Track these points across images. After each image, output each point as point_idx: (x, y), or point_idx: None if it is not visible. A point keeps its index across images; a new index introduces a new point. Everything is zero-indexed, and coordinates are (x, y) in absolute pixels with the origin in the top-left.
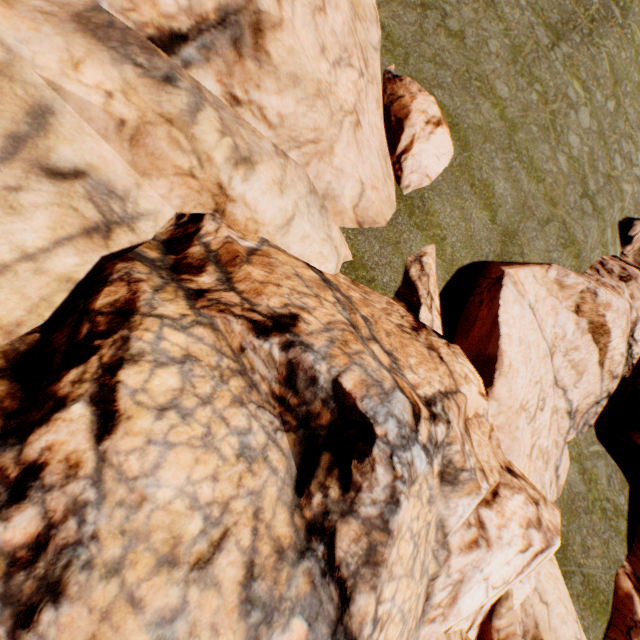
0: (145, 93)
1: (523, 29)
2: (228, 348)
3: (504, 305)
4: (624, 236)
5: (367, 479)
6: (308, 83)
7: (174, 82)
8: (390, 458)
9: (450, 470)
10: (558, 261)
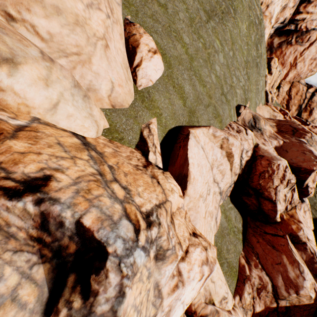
0: None
1: (194, 10)
2: None
3: (190, 148)
4: (237, 112)
5: (103, 285)
6: (68, 14)
7: None
8: (119, 265)
9: (161, 252)
10: (213, 124)
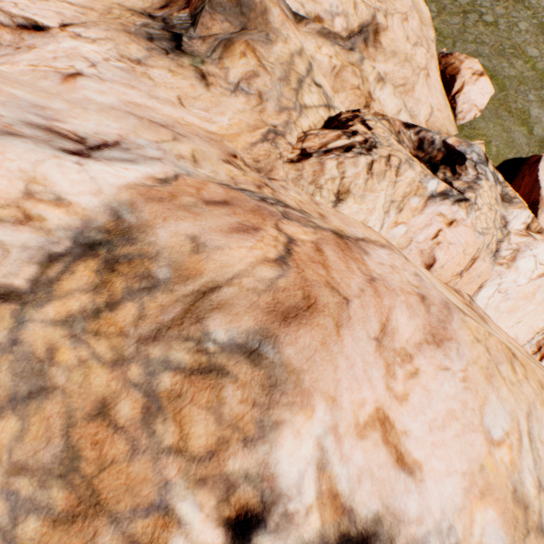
0: (342, 56)
1: None
2: (393, 131)
3: (542, 171)
4: None
5: (463, 172)
6: (400, 55)
7: (353, 50)
8: (474, 167)
9: (506, 197)
10: None
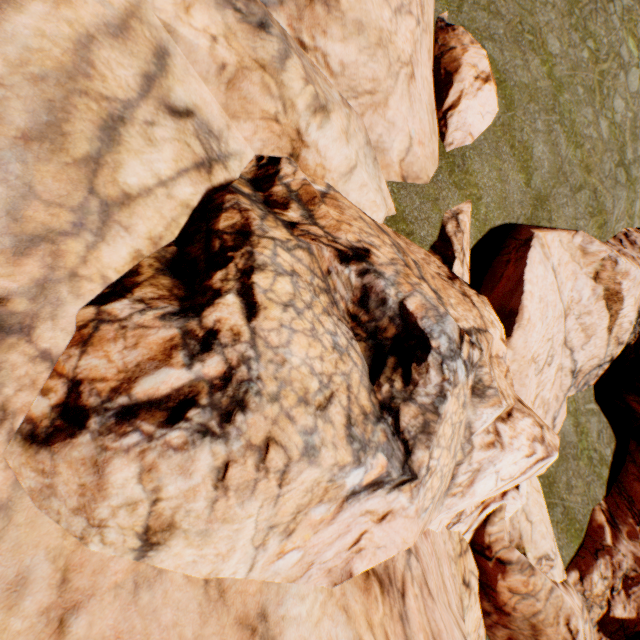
0: (243, 39)
1: None
2: (319, 270)
3: (530, 265)
4: None
5: (422, 378)
6: (371, 31)
7: (267, 29)
8: (440, 365)
9: (479, 387)
10: (584, 229)
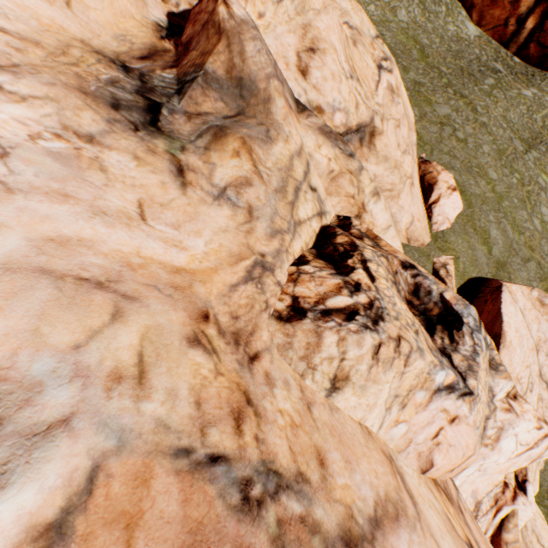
0: (342, 160)
1: (505, 140)
2: (391, 270)
3: (504, 303)
4: None
5: (461, 340)
6: (391, 161)
7: (353, 157)
8: (471, 334)
9: (493, 363)
10: (537, 288)
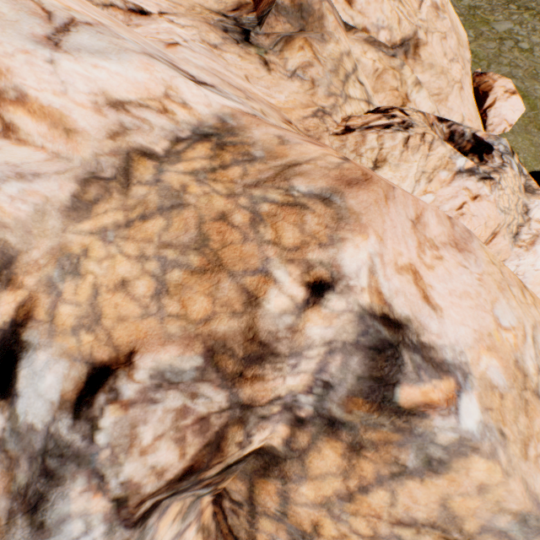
0: (385, 61)
1: None
2: (427, 123)
3: None
4: None
5: (490, 160)
6: (437, 68)
7: (395, 57)
8: (500, 156)
9: (529, 189)
10: None
